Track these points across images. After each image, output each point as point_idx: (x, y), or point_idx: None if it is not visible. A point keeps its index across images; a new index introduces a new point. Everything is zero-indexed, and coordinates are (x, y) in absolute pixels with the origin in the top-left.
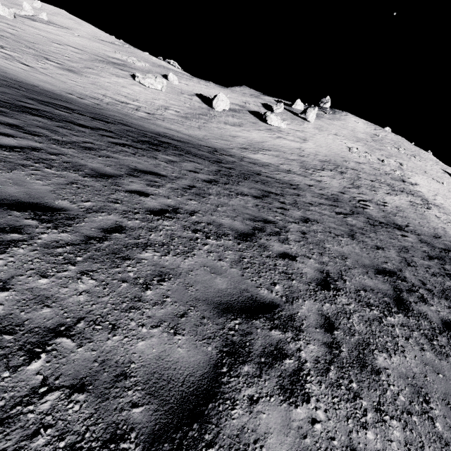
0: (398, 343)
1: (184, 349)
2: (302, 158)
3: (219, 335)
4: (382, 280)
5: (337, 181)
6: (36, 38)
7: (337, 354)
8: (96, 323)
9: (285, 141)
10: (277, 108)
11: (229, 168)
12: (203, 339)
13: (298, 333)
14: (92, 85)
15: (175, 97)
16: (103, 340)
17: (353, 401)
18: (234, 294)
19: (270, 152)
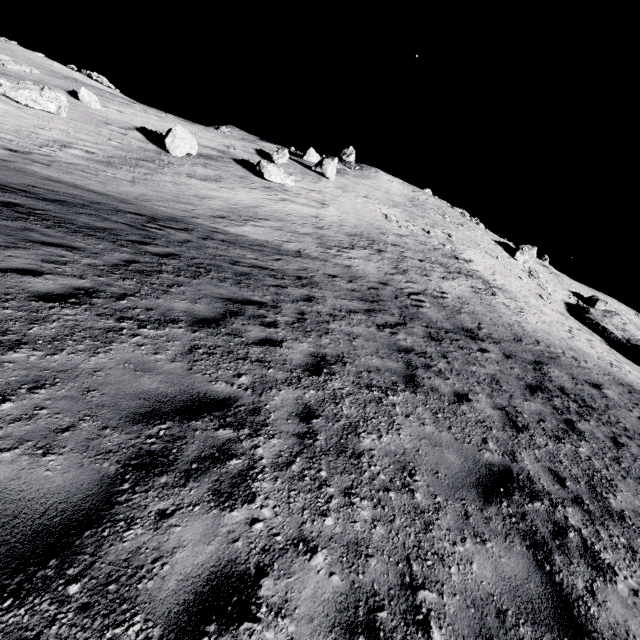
0: None
1: None
2: (321, 230)
3: None
4: (502, 530)
5: (375, 264)
6: None
7: None
8: None
9: (293, 206)
10: (280, 156)
11: (163, 255)
12: None
13: None
14: None
15: (90, 128)
16: None
17: None
18: None
19: (267, 223)
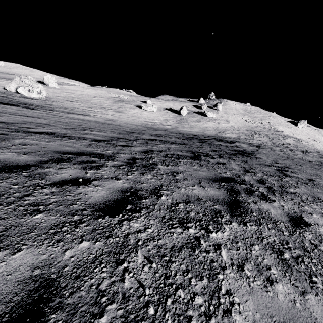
0: None
1: None
2: (239, 131)
3: None
4: None
5: (264, 138)
6: (84, 97)
7: None
8: None
9: (223, 124)
10: (204, 107)
11: (244, 143)
12: None
13: None
14: (134, 117)
15: (162, 113)
16: None
17: None
18: None
19: (227, 132)
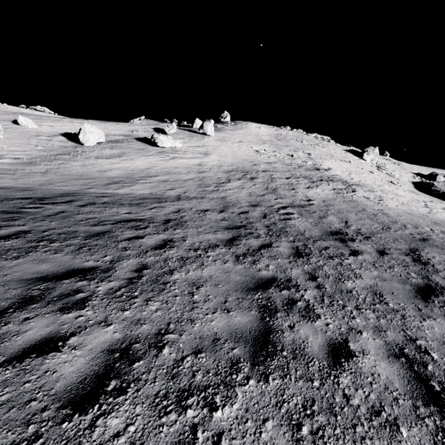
0: None
1: None
2: (202, 174)
3: None
4: None
5: (248, 190)
6: None
7: None
8: None
9: (181, 161)
10: (170, 128)
11: (4, 237)
12: None
13: None
14: None
15: (22, 142)
16: None
17: None
18: None
19: (156, 178)
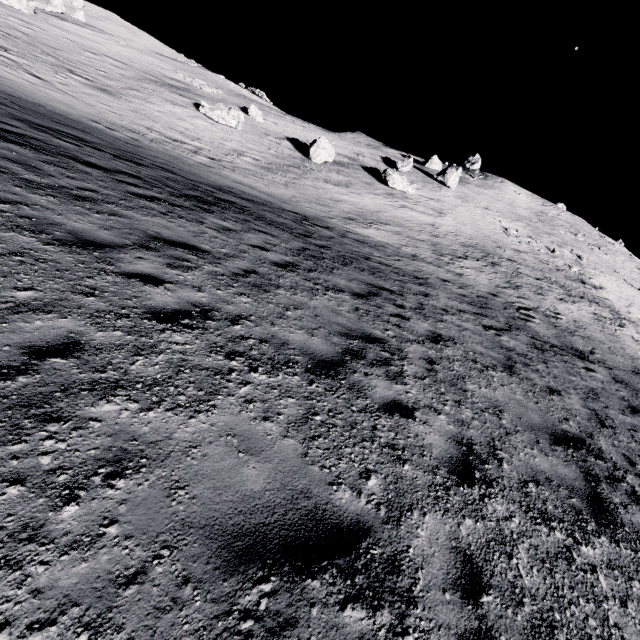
0: (609, 618)
1: None
2: (436, 238)
3: (212, 637)
4: (563, 458)
5: (487, 276)
6: (61, 42)
7: None
8: None
9: (411, 213)
10: (404, 164)
11: (321, 247)
12: None
13: (405, 611)
14: (134, 113)
15: (256, 139)
16: None
17: None
18: (276, 506)
19: (388, 227)
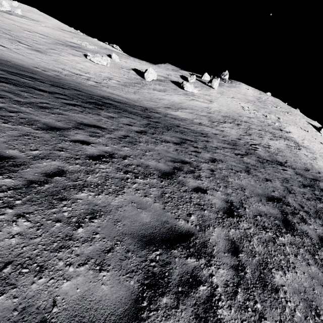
0: (289, 260)
1: (107, 285)
2: (210, 114)
3: (141, 267)
4: (272, 206)
5: (235, 130)
6: (11, 27)
7: (242, 276)
8: (23, 266)
9: (197, 102)
10: (191, 78)
11: (156, 122)
12: (126, 273)
13: (210, 259)
14: (54, 61)
15: (117, 71)
16: (28, 284)
17: (259, 322)
18: (156, 227)
19: (186, 110)
